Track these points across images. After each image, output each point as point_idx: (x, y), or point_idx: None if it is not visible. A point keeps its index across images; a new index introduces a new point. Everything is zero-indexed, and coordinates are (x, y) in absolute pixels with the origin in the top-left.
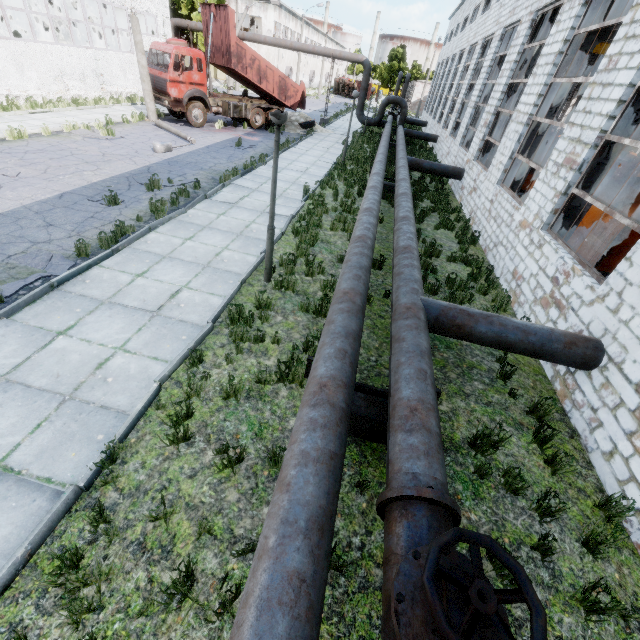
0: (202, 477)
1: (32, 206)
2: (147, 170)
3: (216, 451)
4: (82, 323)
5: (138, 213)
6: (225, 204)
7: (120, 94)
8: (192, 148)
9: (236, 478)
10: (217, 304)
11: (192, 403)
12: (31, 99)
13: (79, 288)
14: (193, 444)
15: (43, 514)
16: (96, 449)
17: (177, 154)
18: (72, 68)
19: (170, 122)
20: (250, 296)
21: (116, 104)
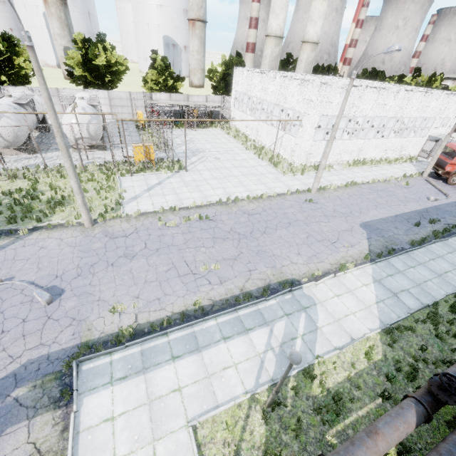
0: None
1: (388, 218)
2: (426, 211)
3: None
4: (416, 267)
5: (426, 233)
6: None
7: (405, 155)
8: (448, 200)
9: None
10: None
11: None
12: (370, 158)
13: (412, 255)
14: (455, 315)
15: (419, 304)
16: (428, 300)
17: (439, 203)
18: (393, 146)
19: (433, 178)
20: None
21: (404, 162)
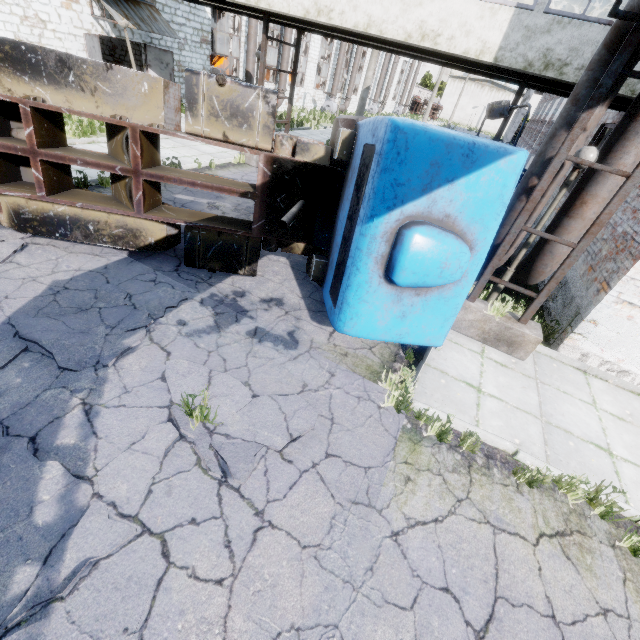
0: None
1: None
2: None
3: None
4: None
5: None
6: None
7: None
8: None
9: None
10: None
11: None
12: None
13: None
14: None
15: None
16: None
17: None
18: None
19: None
20: None
21: None
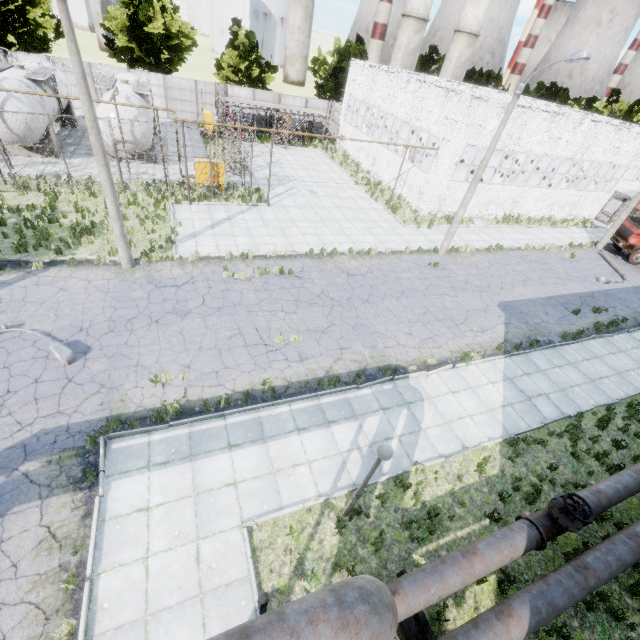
0: (604, 442)
1: (538, 299)
2: (591, 295)
3: (612, 440)
4: (564, 367)
5: (585, 325)
6: (639, 341)
7: (577, 216)
8: (624, 285)
9: (616, 452)
10: (621, 394)
11: (610, 421)
12: (528, 215)
13: (561, 352)
14: (602, 432)
15: (559, 414)
16: (571, 410)
17: (612, 287)
18: (562, 201)
19: (610, 253)
20: (639, 401)
21: (574, 226)
